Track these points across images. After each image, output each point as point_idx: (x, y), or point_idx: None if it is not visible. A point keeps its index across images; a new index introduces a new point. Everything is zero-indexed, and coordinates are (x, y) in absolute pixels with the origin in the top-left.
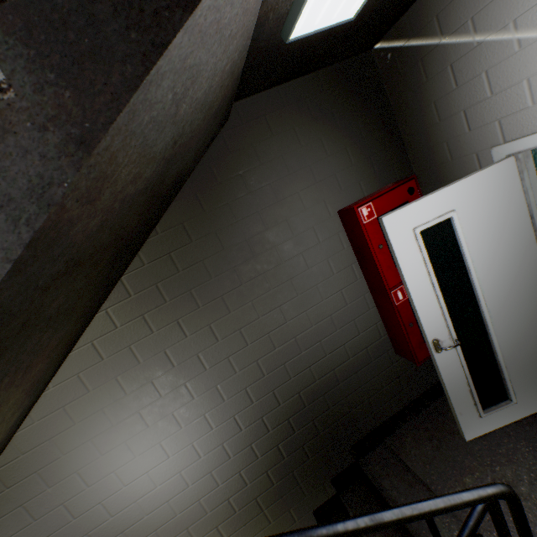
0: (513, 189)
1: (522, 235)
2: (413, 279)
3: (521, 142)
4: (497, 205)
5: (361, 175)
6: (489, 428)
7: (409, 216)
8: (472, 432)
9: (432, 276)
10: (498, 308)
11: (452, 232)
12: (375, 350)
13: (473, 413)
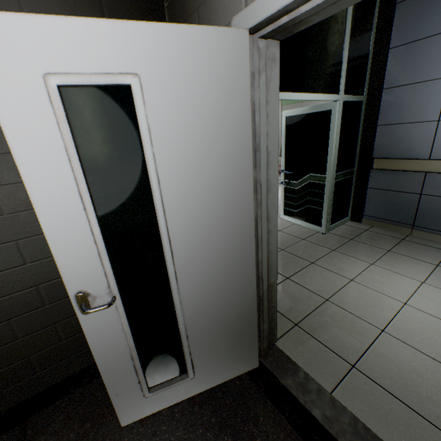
0: (239, 87)
1: (238, 165)
2: (41, 180)
3: (260, 4)
4: (212, 101)
5: (75, 12)
6: (157, 408)
7: (36, 40)
8: (133, 415)
9: (82, 184)
10: (190, 260)
11: (136, 120)
12: (55, 290)
13: (137, 392)
